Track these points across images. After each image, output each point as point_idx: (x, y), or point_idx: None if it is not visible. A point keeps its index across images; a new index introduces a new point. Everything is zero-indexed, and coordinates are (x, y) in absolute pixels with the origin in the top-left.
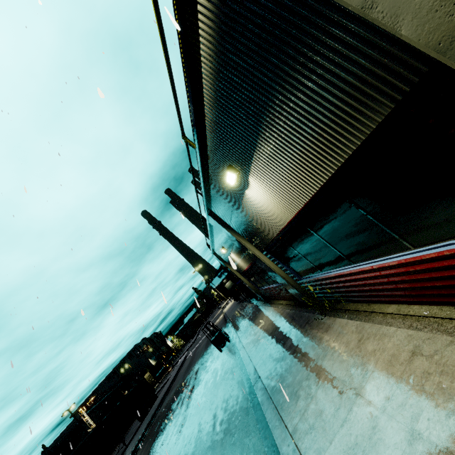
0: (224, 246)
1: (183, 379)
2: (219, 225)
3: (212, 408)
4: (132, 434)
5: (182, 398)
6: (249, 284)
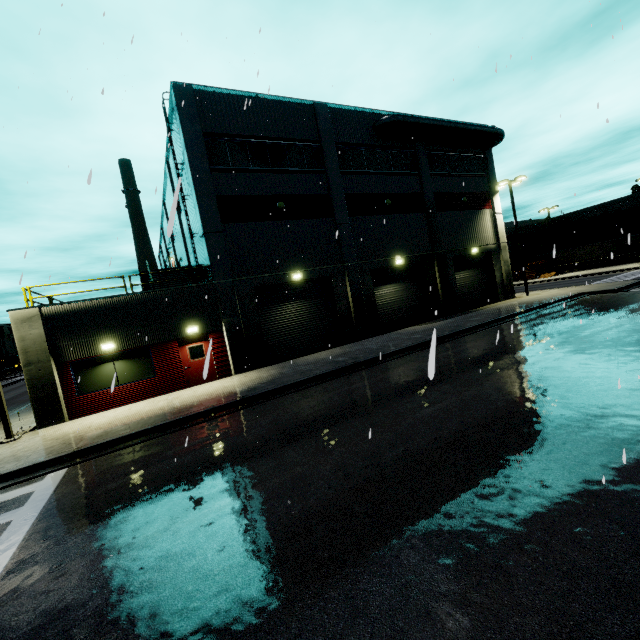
0: None
1: None
2: None
3: None
4: None
5: None
6: None
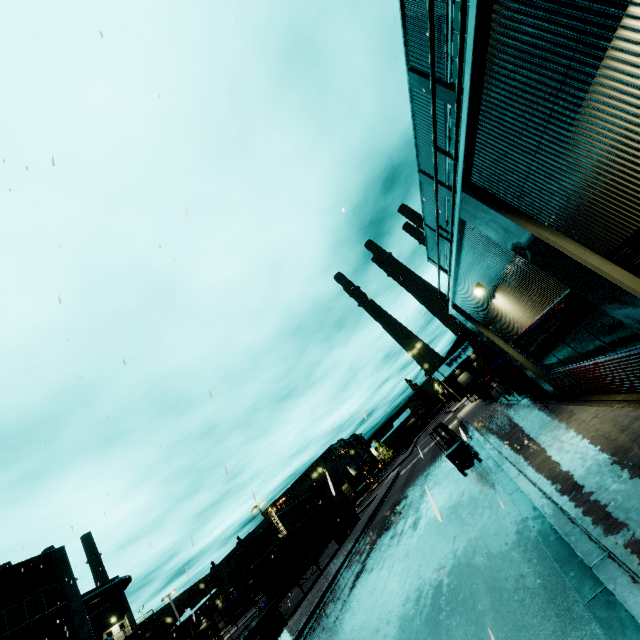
0: (481, 281)
1: (397, 505)
2: (487, 212)
3: (461, 571)
4: (328, 558)
5: (397, 532)
6: (527, 362)
